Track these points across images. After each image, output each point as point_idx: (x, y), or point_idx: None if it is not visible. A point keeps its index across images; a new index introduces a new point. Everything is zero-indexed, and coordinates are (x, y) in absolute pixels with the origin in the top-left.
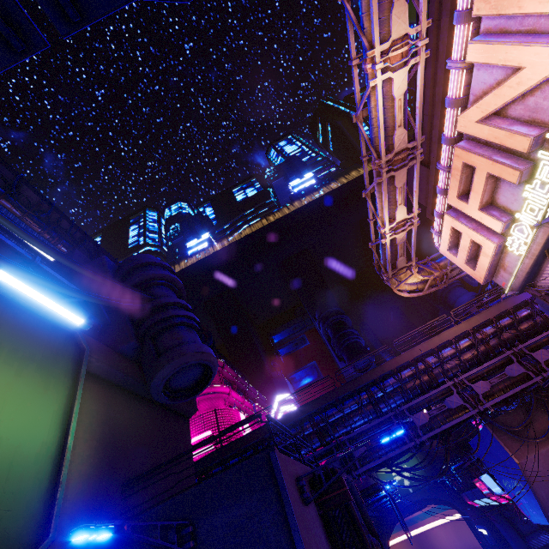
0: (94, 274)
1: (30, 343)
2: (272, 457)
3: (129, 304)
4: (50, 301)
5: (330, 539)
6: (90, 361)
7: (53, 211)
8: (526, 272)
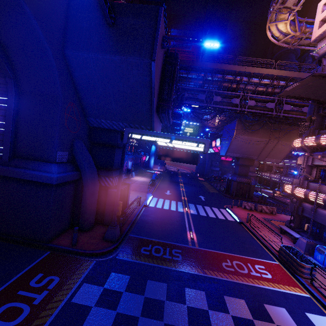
0: None
1: None
2: (160, 10)
3: None
4: None
5: (162, 73)
6: None
7: None
8: None
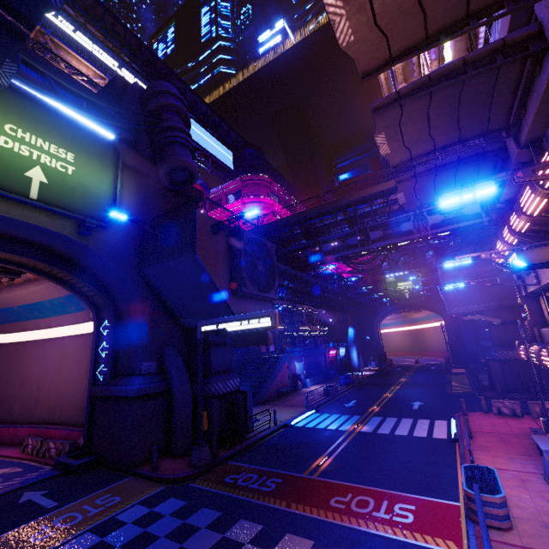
0: (113, 107)
1: (91, 147)
2: (195, 212)
3: (142, 127)
4: (93, 125)
5: (230, 253)
6: (127, 160)
7: (107, 15)
8: None
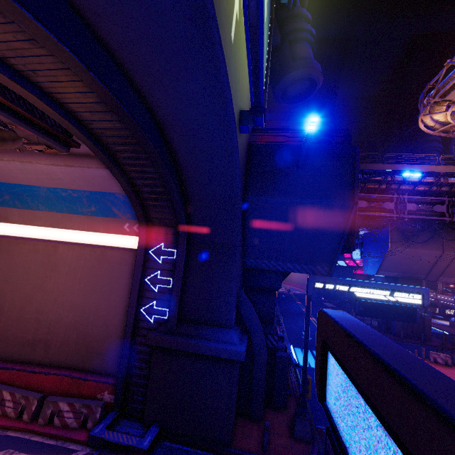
0: None
1: None
2: (357, 149)
3: None
4: None
5: None
6: None
7: None
8: None
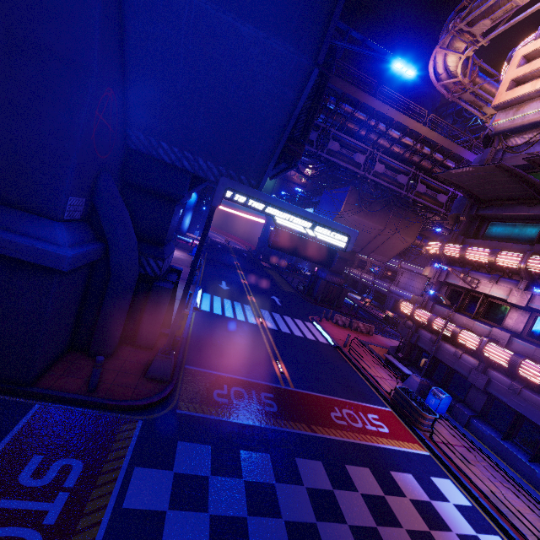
0: None
1: None
2: None
3: None
4: None
5: None
6: None
7: None
8: (523, 123)
